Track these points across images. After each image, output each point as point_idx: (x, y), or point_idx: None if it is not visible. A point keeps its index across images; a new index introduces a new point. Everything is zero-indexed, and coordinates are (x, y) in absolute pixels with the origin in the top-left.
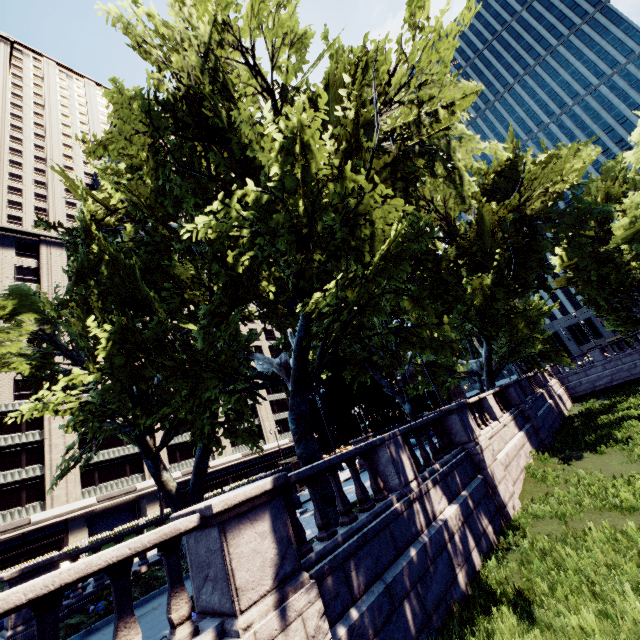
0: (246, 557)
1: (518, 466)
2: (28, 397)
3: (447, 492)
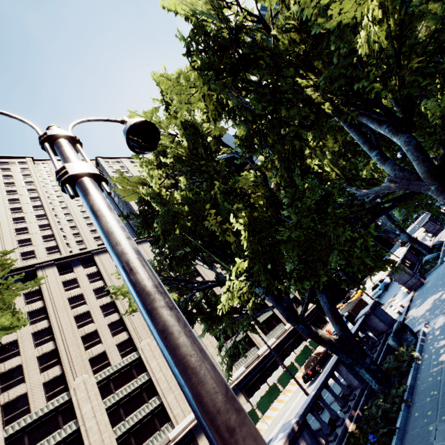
0: None
1: None
2: (129, 353)
3: None
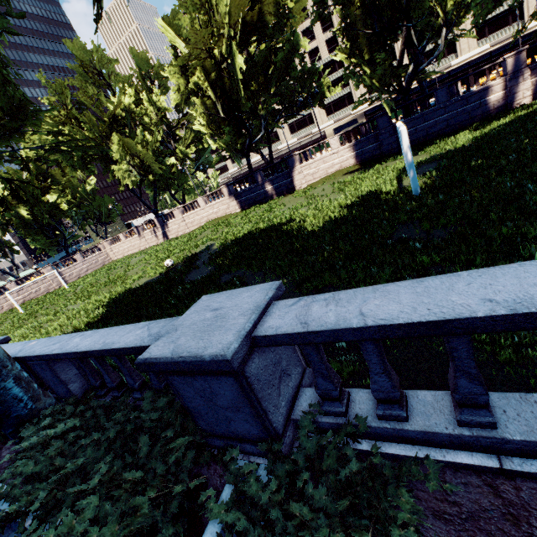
0: (225, 192)
1: (325, 173)
2: None
3: (272, 184)
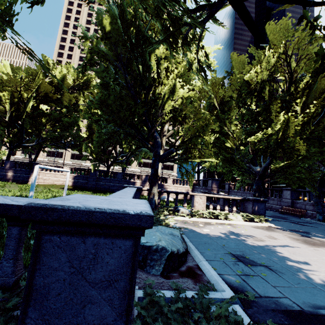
0: None
1: (52, 182)
2: None
3: (15, 172)
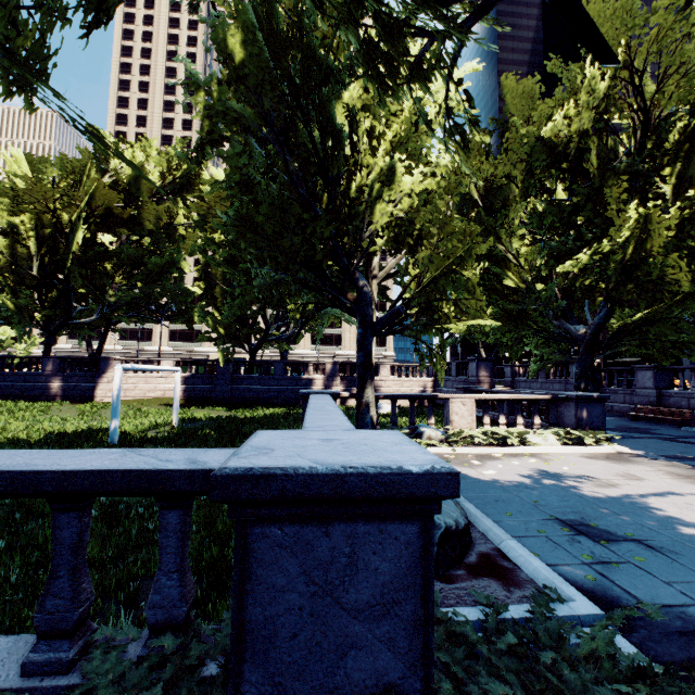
0: None
1: (143, 394)
2: None
3: (64, 380)
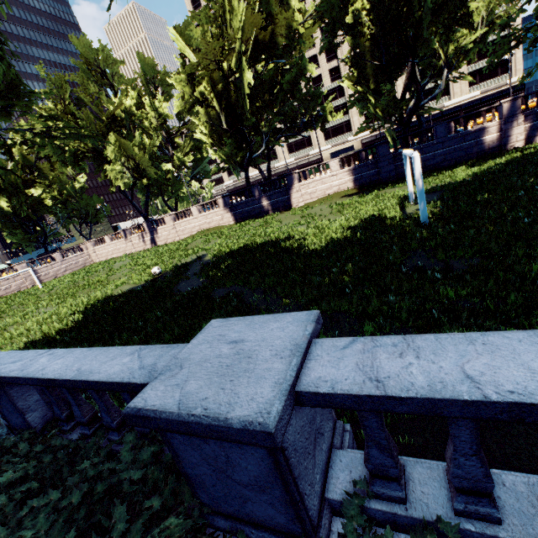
0: (220, 203)
1: (323, 193)
2: None
3: (269, 199)
